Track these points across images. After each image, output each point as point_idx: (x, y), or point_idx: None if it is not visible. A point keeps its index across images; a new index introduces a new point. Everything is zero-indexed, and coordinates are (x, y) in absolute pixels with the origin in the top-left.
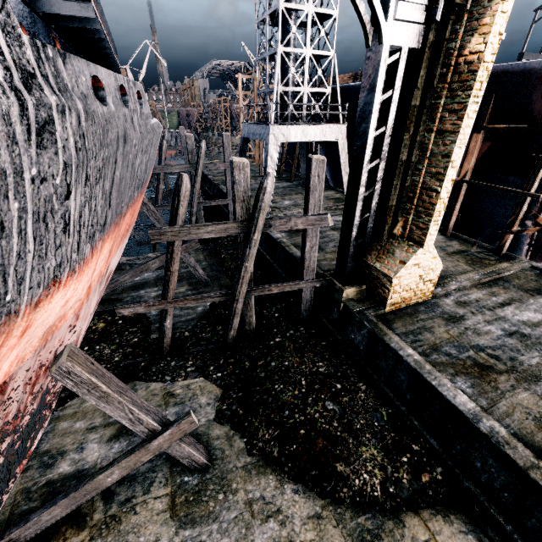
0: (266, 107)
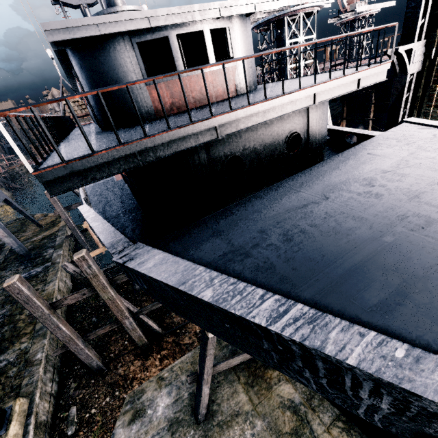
0: None
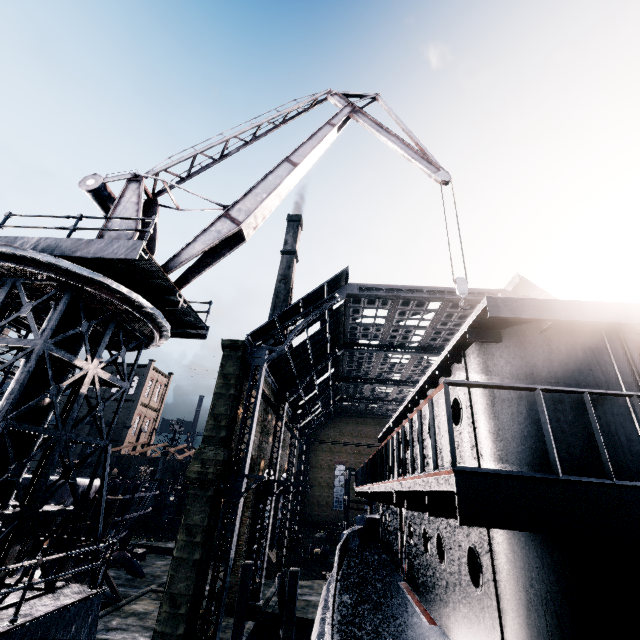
0: (7, 564)
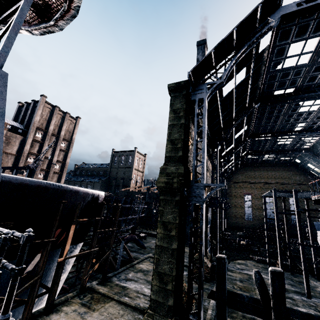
0: None
